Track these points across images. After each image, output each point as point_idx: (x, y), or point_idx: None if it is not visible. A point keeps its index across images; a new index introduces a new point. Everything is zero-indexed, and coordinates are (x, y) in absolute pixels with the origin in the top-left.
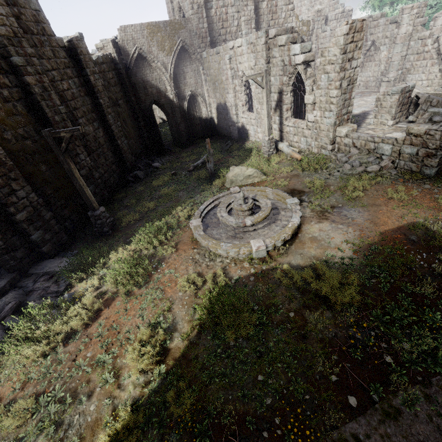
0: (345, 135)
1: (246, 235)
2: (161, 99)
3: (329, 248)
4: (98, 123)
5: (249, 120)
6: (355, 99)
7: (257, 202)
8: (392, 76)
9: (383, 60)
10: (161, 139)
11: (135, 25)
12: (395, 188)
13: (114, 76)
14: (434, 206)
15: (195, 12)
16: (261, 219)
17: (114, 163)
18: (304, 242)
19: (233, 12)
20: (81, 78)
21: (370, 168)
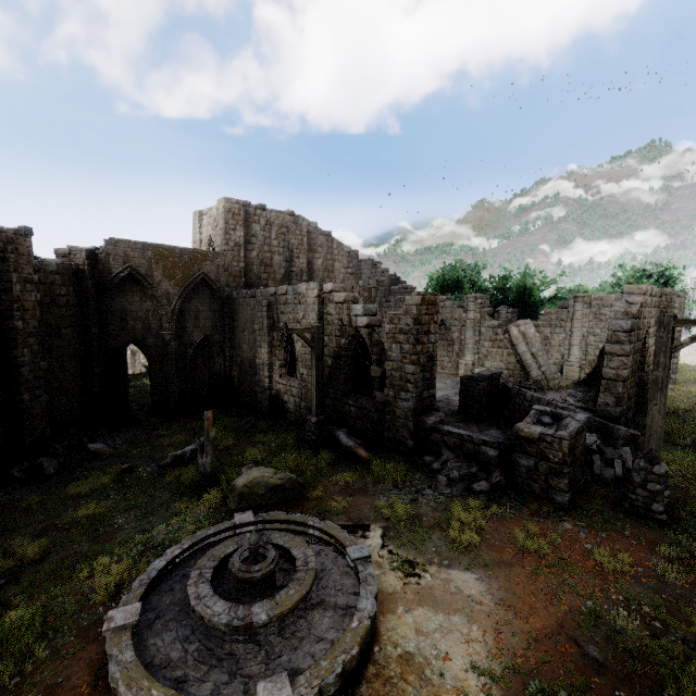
0: (432, 428)
1: (251, 657)
2: (148, 339)
3: (445, 695)
4: None
5: (289, 388)
6: None
7: (288, 553)
8: (469, 359)
9: (456, 341)
10: (127, 399)
11: (136, 242)
12: (524, 528)
13: (71, 293)
14: (594, 567)
15: (230, 248)
16: (291, 608)
17: None
18: (389, 672)
19: (281, 260)
20: None
21: (477, 486)
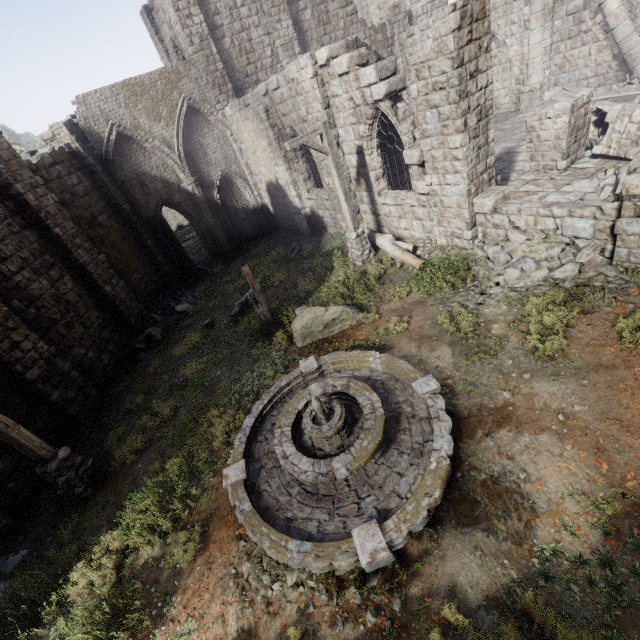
0: (493, 210)
1: (343, 499)
2: (173, 196)
3: (540, 523)
4: (59, 268)
5: (320, 202)
6: None
7: (354, 399)
8: (536, 81)
9: (515, 59)
10: (187, 257)
11: (102, 90)
12: (631, 316)
13: (83, 179)
14: None
15: (197, 48)
16: (367, 460)
17: (106, 326)
18: (475, 501)
19: (261, 36)
20: (10, 201)
21: (561, 273)
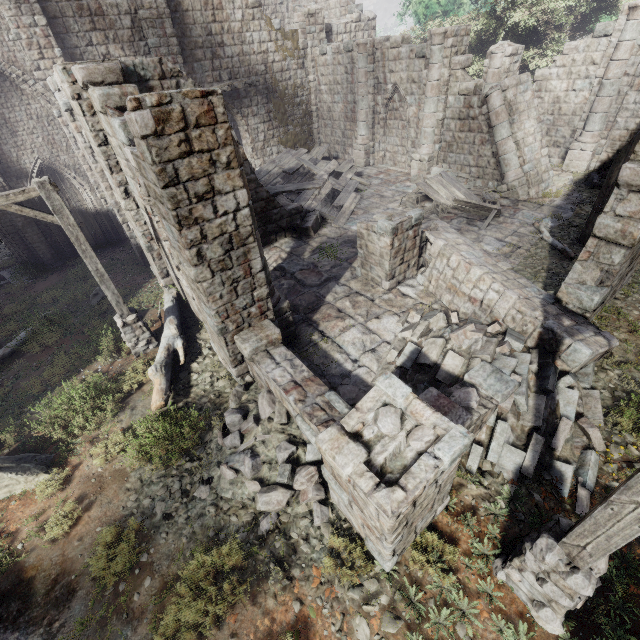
0: (251, 358)
1: None
2: None
3: None
4: None
5: None
6: (369, 190)
7: None
8: (426, 152)
9: (413, 121)
10: None
11: None
12: None
13: None
14: None
15: None
16: None
17: None
18: None
19: None
20: None
21: (263, 504)
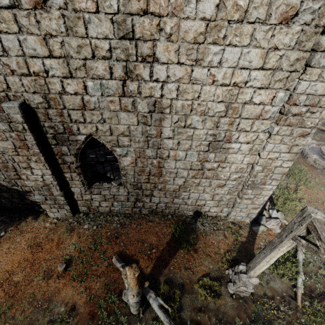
0: None
1: None
2: None
3: None
4: None
5: None
6: None
7: None
8: None
9: None
10: None
11: None
12: None
13: None
14: None
15: None
16: None
17: None
18: None
19: None
20: None
21: None
